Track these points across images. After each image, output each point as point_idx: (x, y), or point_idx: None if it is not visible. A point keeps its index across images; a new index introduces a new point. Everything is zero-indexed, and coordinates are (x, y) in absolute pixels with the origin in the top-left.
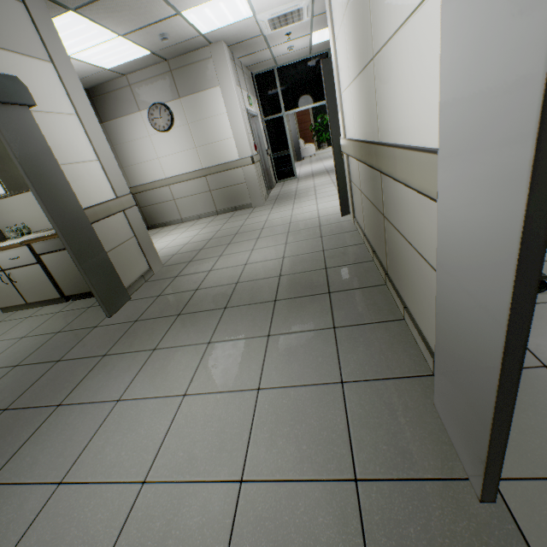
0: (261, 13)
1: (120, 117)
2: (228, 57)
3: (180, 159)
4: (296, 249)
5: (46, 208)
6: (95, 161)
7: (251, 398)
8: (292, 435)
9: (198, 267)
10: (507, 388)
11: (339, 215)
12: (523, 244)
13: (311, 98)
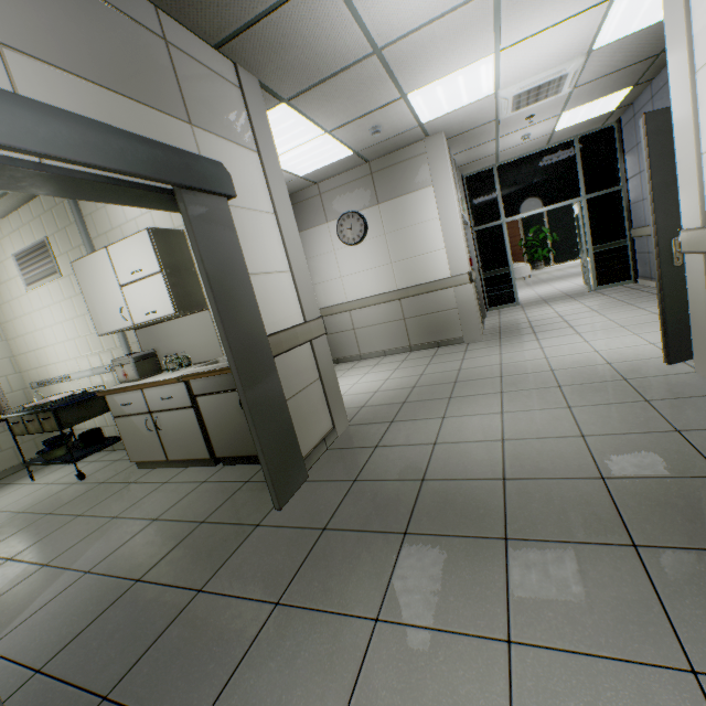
0: (507, 87)
1: (304, 230)
2: (447, 151)
3: (369, 278)
4: (602, 422)
5: (225, 331)
6: (286, 272)
7: None
8: None
9: (410, 435)
10: None
11: (656, 362)
12: None
13: (545, 199)
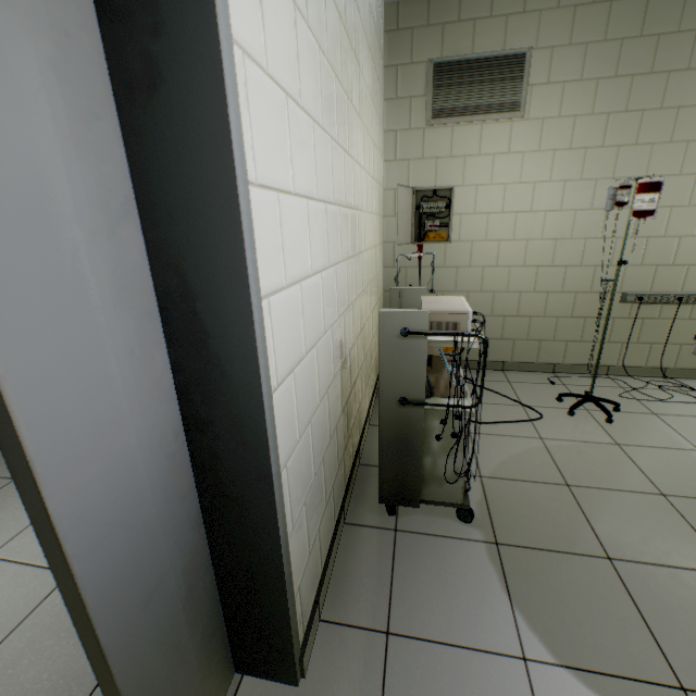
0: None
1: None
2: None
3: None
4: None
5: None
6: None
7: (52, 584)
8: (48, 653)
9: None
10: (110, 689)
11: None
12: (43, 542)
13: None
